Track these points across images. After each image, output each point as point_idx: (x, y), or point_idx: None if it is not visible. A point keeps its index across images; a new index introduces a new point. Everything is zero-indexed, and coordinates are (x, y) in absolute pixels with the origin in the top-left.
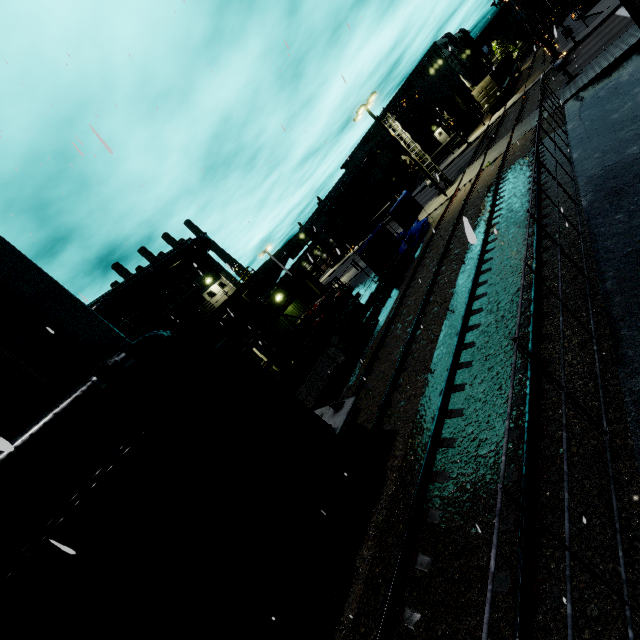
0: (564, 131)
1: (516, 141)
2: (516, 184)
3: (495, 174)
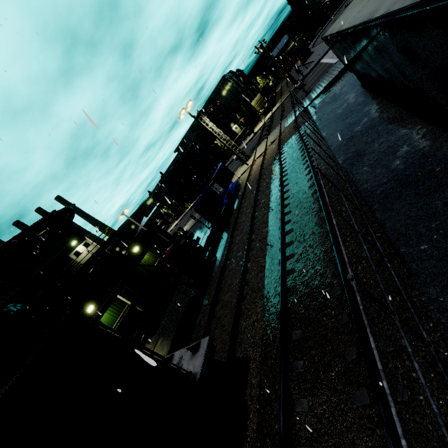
0: (313, 121)
1: (284, 129)
2: (292, 154)
3: (276, 149)
